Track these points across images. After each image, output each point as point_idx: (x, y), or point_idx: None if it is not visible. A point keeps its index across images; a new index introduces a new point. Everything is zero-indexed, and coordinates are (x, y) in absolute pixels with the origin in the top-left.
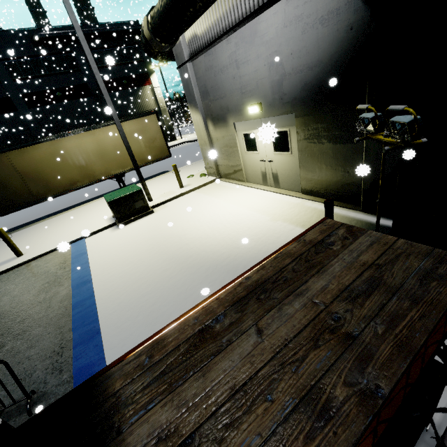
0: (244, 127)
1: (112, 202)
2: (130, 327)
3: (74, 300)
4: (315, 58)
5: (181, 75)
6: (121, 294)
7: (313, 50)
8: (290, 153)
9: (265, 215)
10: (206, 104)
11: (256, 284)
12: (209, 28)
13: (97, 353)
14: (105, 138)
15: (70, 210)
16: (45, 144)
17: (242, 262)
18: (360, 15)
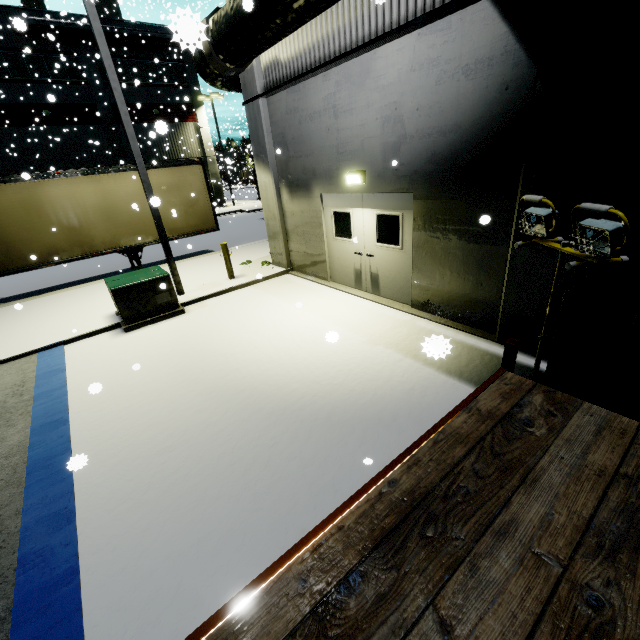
0: (335, 202)
1: (119, 290)
2: (131, 513)
3: (32, 455)
4: (451, 120)
5: (248, 113)
6: (120, 449)
7: (450, 109)
8: (401, 247)
9: (359, 334)
10: (282, 161)
11: (412, 499)
12: (298, 55)
13: (65, 561)
14: (116, 190)
15: (44, 295)
16: (12, 186)
17: (325, 408)
18: (521, 71)
